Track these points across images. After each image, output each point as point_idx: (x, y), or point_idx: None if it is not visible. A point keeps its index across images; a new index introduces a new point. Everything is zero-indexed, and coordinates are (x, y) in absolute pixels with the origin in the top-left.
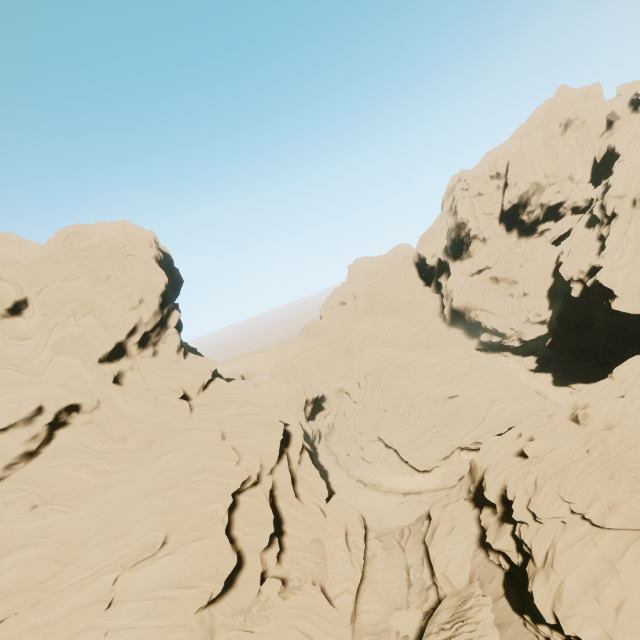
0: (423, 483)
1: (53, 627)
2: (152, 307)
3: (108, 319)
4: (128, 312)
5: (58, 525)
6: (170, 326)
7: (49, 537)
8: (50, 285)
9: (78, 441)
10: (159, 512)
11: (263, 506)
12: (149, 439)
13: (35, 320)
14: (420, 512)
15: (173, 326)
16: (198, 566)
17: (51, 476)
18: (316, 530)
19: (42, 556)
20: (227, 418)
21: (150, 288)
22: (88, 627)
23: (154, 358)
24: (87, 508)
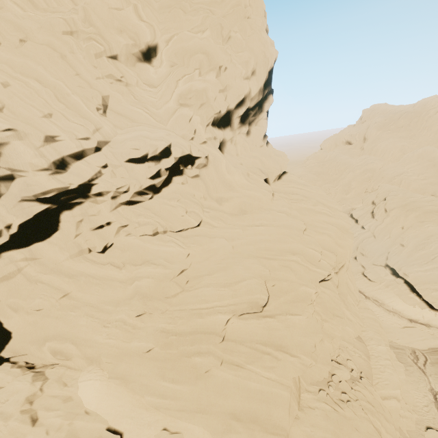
0: (434, 319)
1: (179, 337)
2: (260, 82)
3: (226, 82)
4: (242, 80)
5: (177, 255)
6: (264, 110)
7: (172, 263)
8: (179, 33)
9: (189, 191)
10: (261, 277)
11: (338, 301)
12: (242, 208)
13: (161, 70)
14: (433, 344)
15: (266, 111)
16: (298, 339)
17: (170, 213)
18: (358, 330)
19: (168, 277)
20: (304, 211)
21: (263, 60)
22: (208, 352)
23: (246, 137)
24: (196, 249)
